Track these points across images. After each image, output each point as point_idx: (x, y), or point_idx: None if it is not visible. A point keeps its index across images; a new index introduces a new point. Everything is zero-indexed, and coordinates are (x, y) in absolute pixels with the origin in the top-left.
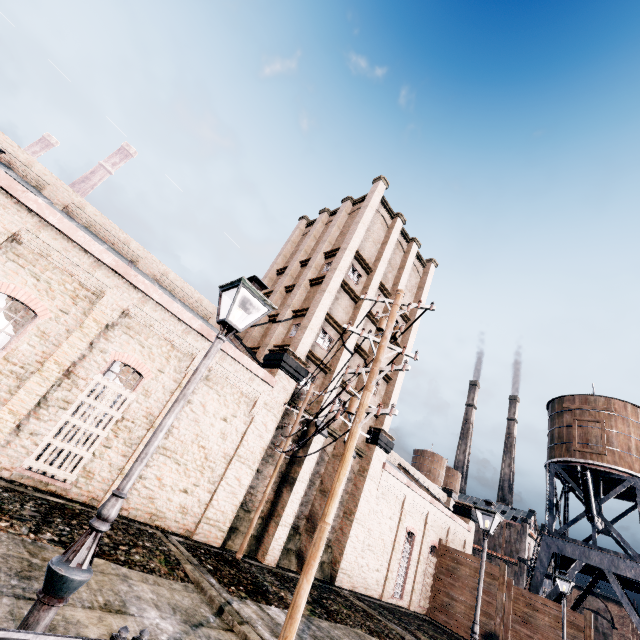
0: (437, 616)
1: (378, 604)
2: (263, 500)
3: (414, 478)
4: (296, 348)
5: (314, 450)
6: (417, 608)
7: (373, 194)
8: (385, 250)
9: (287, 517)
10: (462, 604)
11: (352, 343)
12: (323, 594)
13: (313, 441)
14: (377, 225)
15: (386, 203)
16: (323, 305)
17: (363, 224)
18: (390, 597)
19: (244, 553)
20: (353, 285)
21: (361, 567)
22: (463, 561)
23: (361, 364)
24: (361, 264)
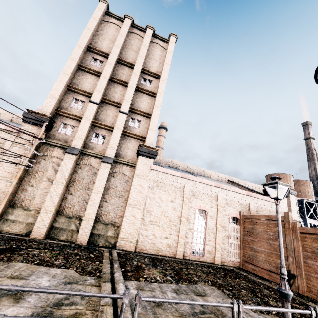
0: (247, 267)
1: (154, 258)
2: (6, 196)
3: (237, 184)
4: (40, 109)
5: (66, 164)
6: (226, 263)
7: (95, 11)
8: (117, 39)
9: (48, 207)
10: (262, 253)
11: (97, 98)
12: (54, 248)
13: (64, 159)
14: (111, 30)
15: (114, 15)
16: (60, 81)
17: (88, 29)
18: (188, 256)
19: (21, 233)
20: (96, 68)
21: (146, 236)
22: (257, 221)
23: (118, 111)
24: (100, 54)
